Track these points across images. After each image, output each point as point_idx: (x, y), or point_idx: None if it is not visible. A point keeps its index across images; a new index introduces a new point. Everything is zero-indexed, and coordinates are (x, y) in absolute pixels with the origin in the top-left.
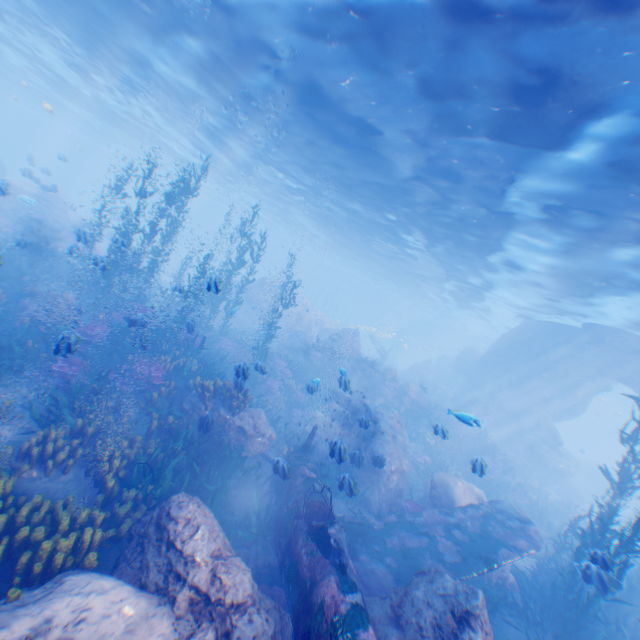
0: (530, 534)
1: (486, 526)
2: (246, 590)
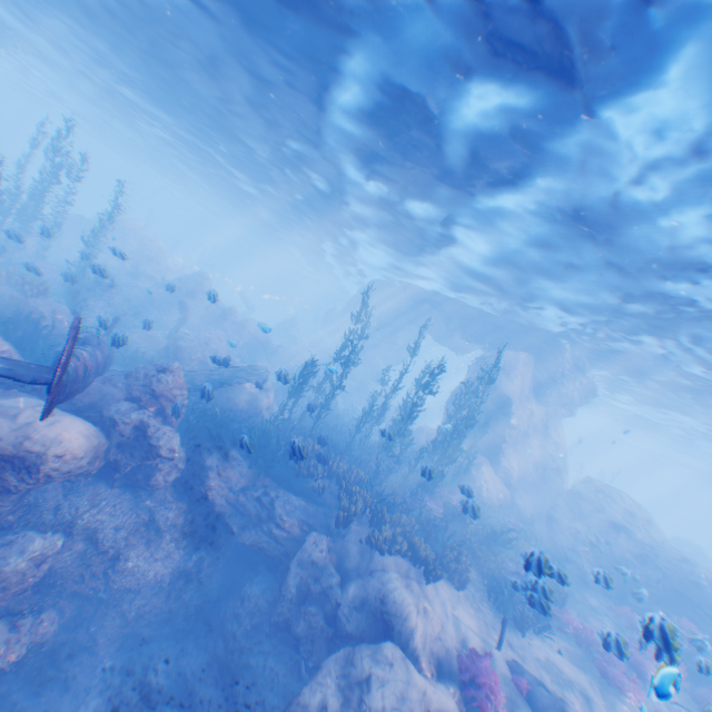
0: (263, 375)
1: (237, 374)
2: (11, 347)
